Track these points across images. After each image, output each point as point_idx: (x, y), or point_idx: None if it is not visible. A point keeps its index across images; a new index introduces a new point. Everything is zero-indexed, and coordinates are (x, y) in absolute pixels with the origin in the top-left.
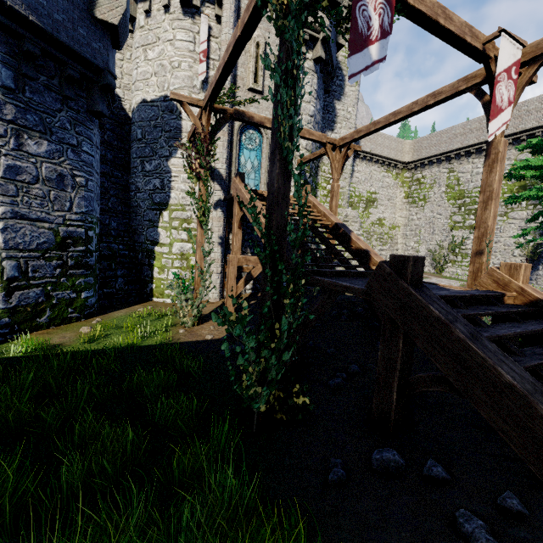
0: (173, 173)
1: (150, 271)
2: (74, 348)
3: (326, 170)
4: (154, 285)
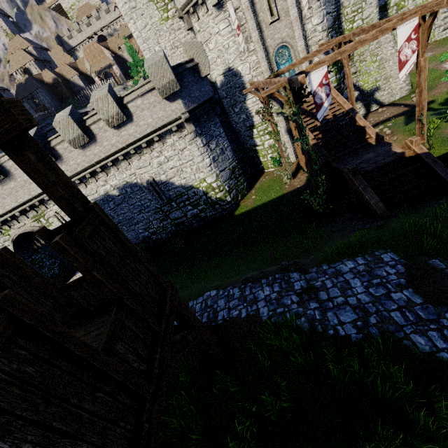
0: (250, 109)
1: (258, 159)
2: (256, 205)
3: (348, 12)
4: (263, 165)
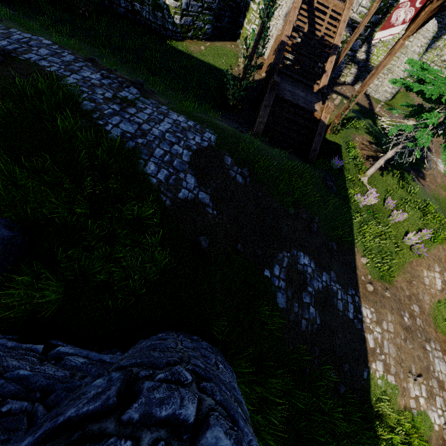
0: None
1: (243, 20)
2: (197, 56)
3: None
4: (242, 31)
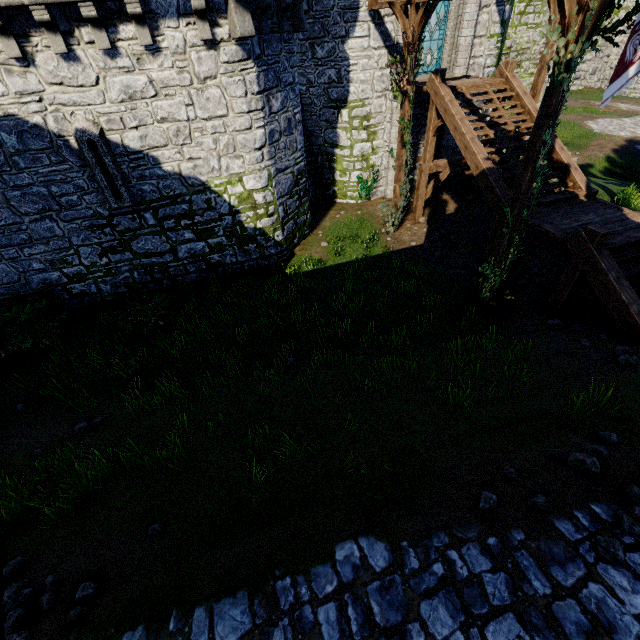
0: (351, 60)
1: (331, 175)
2: (334, 261)
3: None
4: (337, 188)
